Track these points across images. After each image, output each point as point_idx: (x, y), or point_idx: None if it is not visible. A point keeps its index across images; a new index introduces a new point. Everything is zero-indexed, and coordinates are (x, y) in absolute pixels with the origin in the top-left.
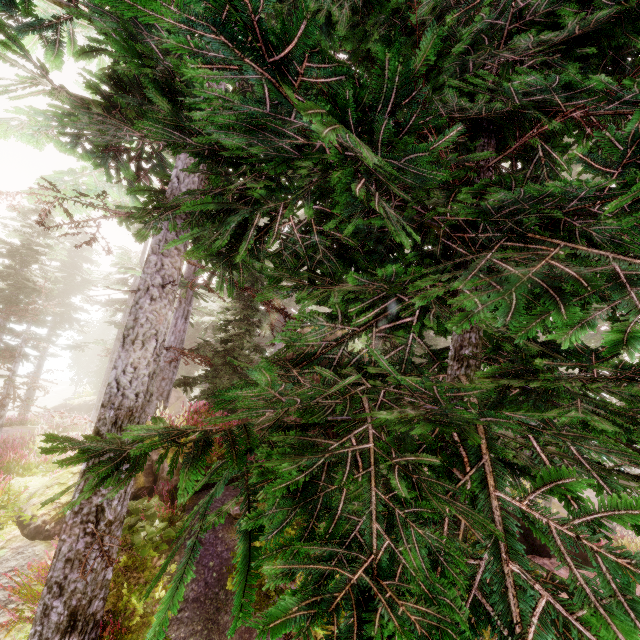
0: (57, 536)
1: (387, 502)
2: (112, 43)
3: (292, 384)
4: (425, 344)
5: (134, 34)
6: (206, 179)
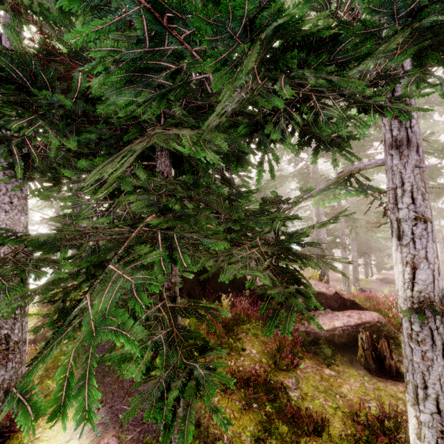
0: None
1: None
2: None
3: None
4: None
5: None
6: None
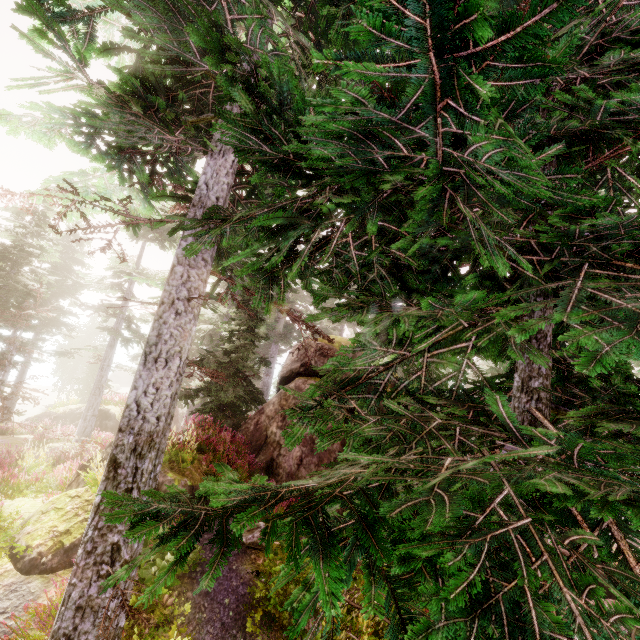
0: (54, 570)
1: (588, 610)
2: (191, 33)
3: (353, 417)
4: (479, 371)
5: (219, 24)
6: (233, 187)
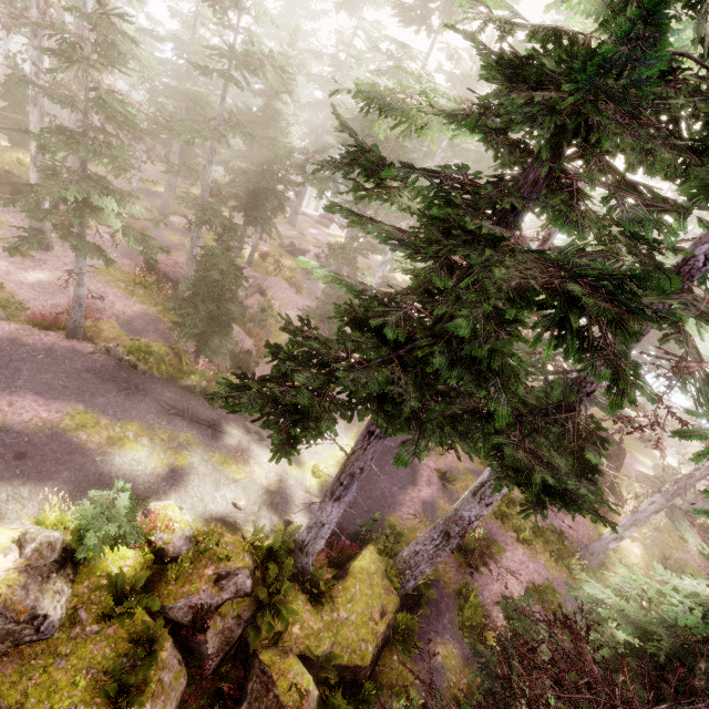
0: None
1: None
2: None
3: None
4: None
5: None
6: None
